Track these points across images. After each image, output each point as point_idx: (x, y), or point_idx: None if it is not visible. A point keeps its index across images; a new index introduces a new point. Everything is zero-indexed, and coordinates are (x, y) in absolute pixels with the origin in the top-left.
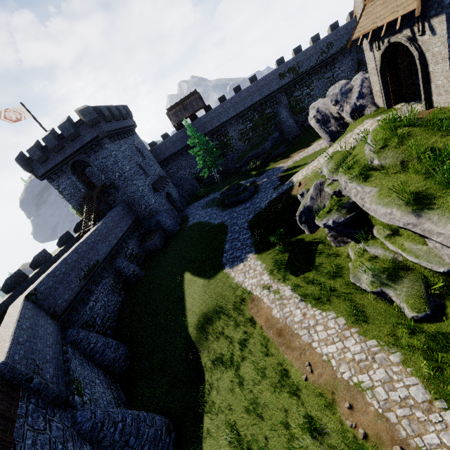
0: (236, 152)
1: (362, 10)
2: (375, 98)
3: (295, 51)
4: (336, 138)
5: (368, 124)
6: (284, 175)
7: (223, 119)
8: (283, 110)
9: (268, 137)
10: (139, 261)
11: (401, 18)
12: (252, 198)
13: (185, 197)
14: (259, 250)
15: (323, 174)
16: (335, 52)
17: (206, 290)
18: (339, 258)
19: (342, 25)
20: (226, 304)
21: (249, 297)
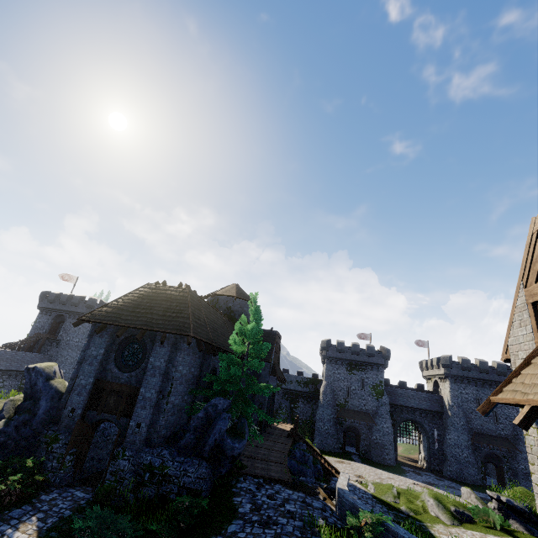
0: None
1: None
2: None
3: None
4: None
5: None
6: None
7: None
8: None
9: None
10: None
11: None
12: None
13: None
14: None
15: None
16: None
17: None
18: None
19: None
20: None
21: None
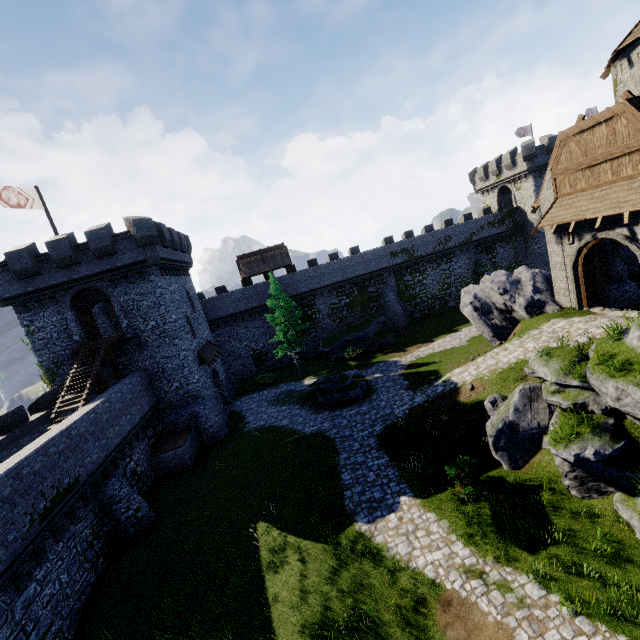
0: (321, 332)
1: (553, 202)
2: (557, 295)
3: (406, 234)
4: (501, 335)
5: (563, 322)
6: (409, 373)
7: (314, 286)
8: (390, 292)
9: (373, 320)
10: (143, 489)
11: (629, 214)
12: (368, 399)
13: (234, 383)
14: (420, 491)
15: (536, 376)
16: (453, 246)
17: (321, 570)
18: (601, 521)
19: (462, 223)
20: (377, 608)
21: (437, 594)
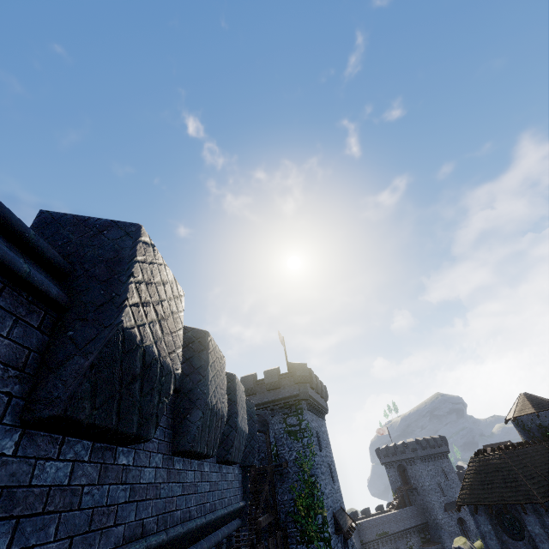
0: None
1: None
2: None
3: None
4: None
5: None
6: None
7: None
8: None
9: None
10: None
11: None
12: None
13: None
14: None
15: None
16: None
17: None
18: None
19: None
20: None
21: None
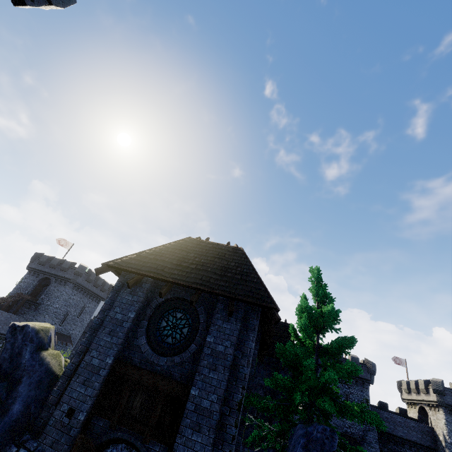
0: None
1: None
2: None
3: None
4: None
5: None
6: None
7: None
8: None
9: None
10: None
11: None
12: None
13: None
14: None
15: None
16: None
17: None
18: None
19: None
20: None
21: None
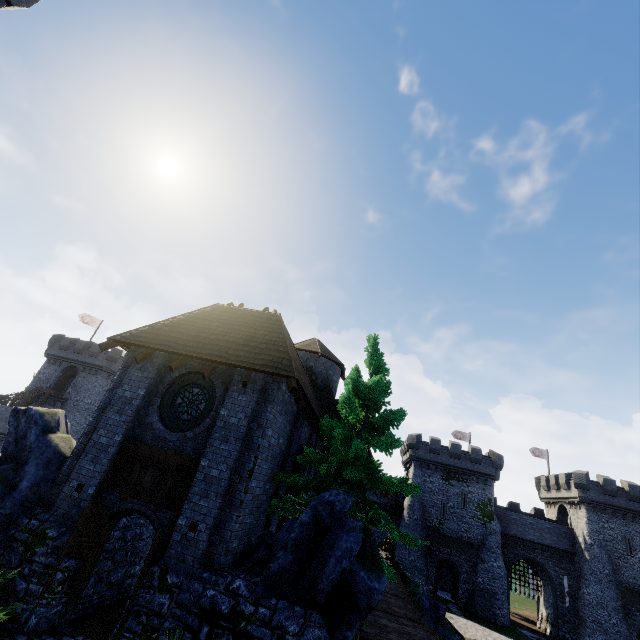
0: None
1: None
2: None
3: None
4: None
5: None
6: None
7: None
8: None
9: None
10: None
11: None
12: None
13: None
14: None
15: None
16: None
17: None
18: None
19: None
20: None
21: None
